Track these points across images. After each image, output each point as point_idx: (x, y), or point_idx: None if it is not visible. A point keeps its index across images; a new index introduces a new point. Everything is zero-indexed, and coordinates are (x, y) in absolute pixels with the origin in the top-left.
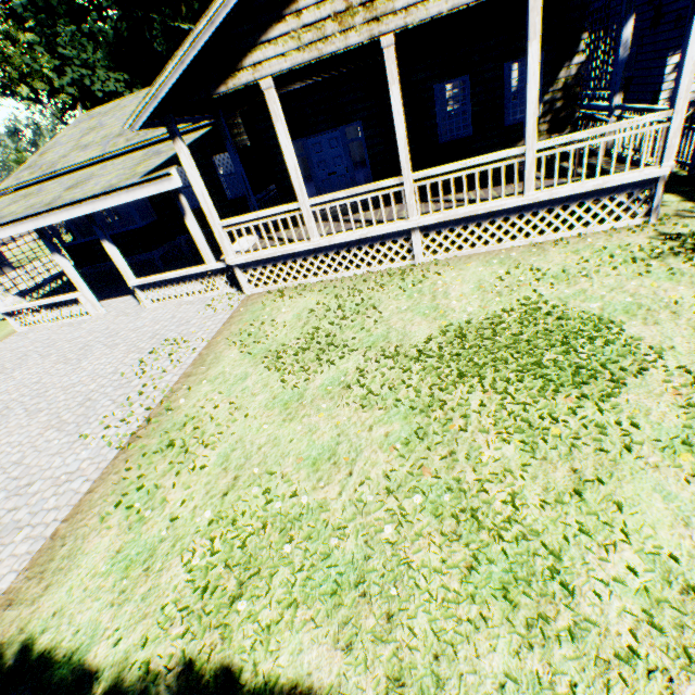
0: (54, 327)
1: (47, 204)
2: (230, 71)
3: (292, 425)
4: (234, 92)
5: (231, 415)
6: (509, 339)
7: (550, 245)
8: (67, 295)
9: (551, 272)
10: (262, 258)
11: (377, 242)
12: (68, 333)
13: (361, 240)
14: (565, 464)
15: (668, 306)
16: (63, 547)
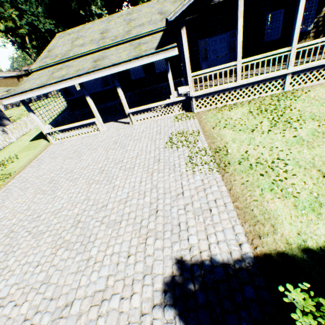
0: (78, 138)
1: (92, 67)
2: None
3: (317, 149)
4: (218, 2)
5: (270, 151)
6: None
7: None
8: (89, 120)
9: None
10: (207, 93)
11: (267, 81)
12: (93, 139)
13: (260, 81)
14: None
15: None
16: (253, 211)
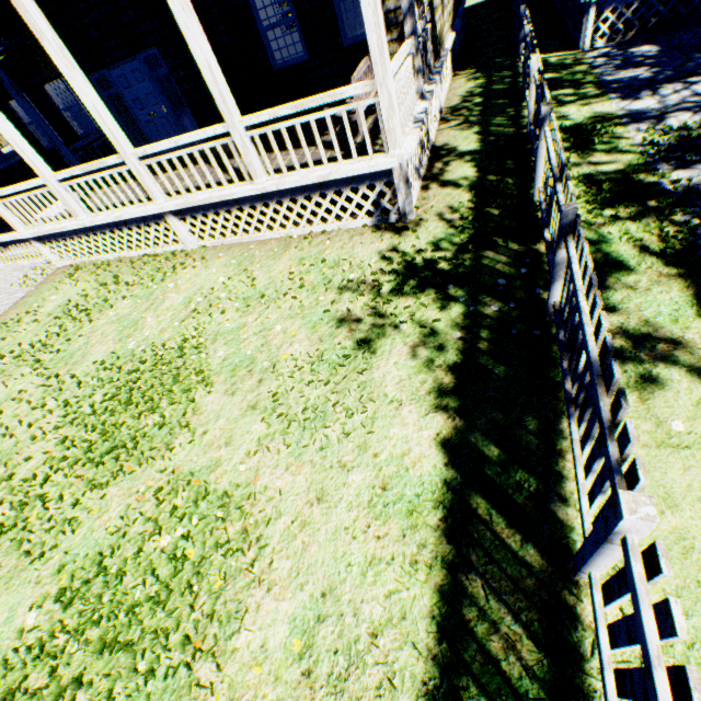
0: None
1: None
2: None
3: None
4: None
5: None
6: (128, 385)
7: (297, 244)
8: None
9: (255, 288)
10: (50, 233)
11: (143, 224)
12: None
13: (126, 221)
14: (2, 557)
15: (267, 370)
16: None
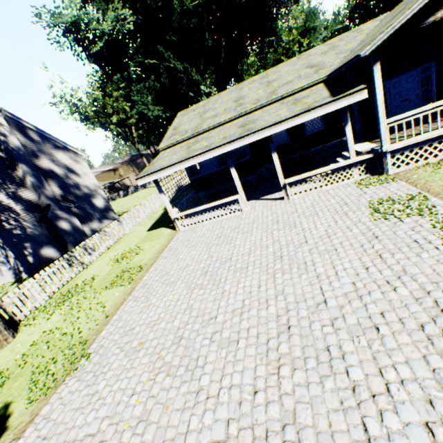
0: (213, 223)
1: (244, 131)
2: (441, 5)
3: None
4: (428, 24)
5: None
6: None
7: None
8: (230, 198)
9: None
10: (411, 144)
11: None
12: (237, 221)
13: None
14: None
15: None
16: None
